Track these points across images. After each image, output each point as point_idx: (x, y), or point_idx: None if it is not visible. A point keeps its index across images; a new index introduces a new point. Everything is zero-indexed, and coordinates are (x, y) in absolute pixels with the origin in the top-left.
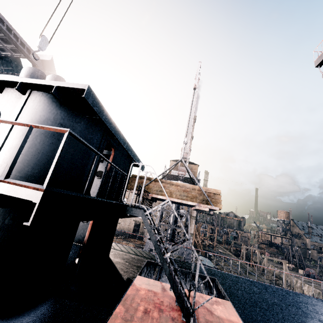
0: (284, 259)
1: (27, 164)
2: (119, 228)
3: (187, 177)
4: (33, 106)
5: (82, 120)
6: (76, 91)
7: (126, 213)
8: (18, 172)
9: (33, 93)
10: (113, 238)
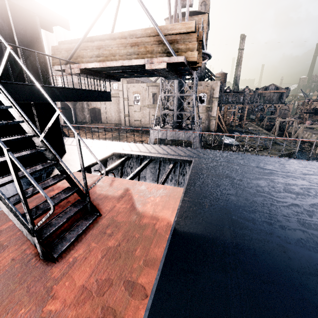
0: None
1: None
2: (141, 125)
3: None
4: None
5: None
6: None
7: None
8: None
9: None
10: (135, 135)
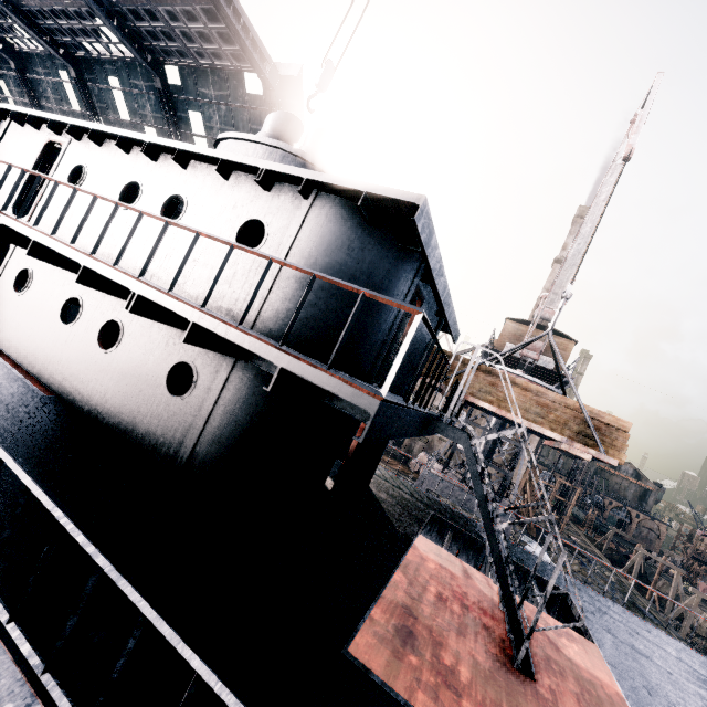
0: None
1: (304, 323)
2: None
3: (543, 367)
4: (319, 222)
5: (389, 252)
6: (400, 204)
7: (435, 431)
8: (292, 333)
9: (320, 197)
10: None
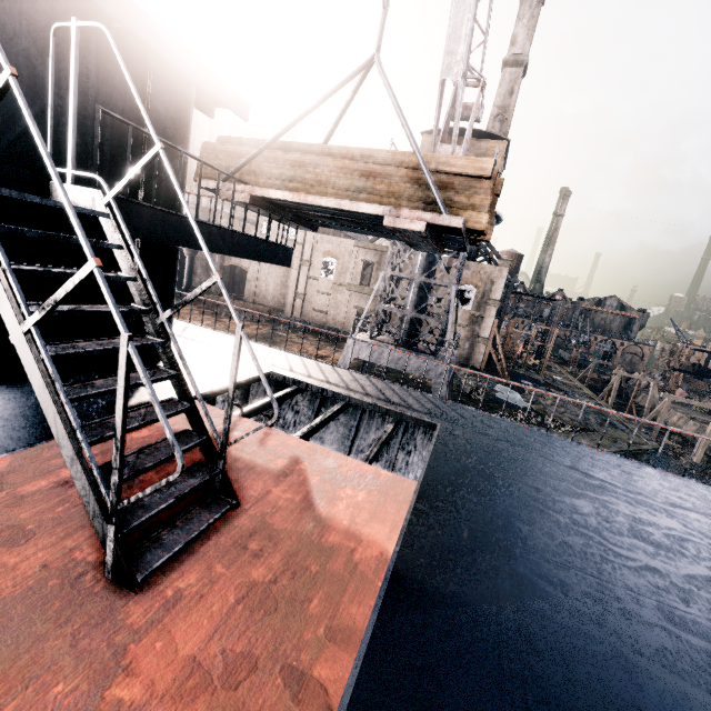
0: None
1: None
2: (325, 323)
3: None
4: None
5: None
6: None
7: None
8: None
9: None
10: (309, 341)
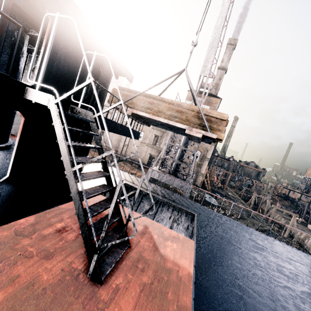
0: (296, 213)
1: None
2: (135, 159)
3: None
4: None
5: None
6: None
7: (31, 99)
8: None
9: None
10: (128, 166)
